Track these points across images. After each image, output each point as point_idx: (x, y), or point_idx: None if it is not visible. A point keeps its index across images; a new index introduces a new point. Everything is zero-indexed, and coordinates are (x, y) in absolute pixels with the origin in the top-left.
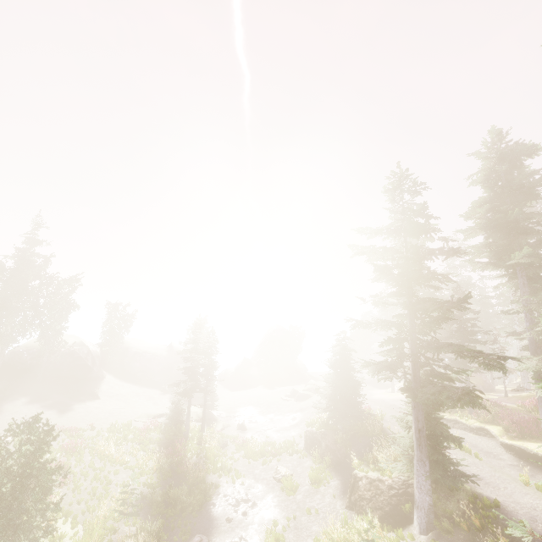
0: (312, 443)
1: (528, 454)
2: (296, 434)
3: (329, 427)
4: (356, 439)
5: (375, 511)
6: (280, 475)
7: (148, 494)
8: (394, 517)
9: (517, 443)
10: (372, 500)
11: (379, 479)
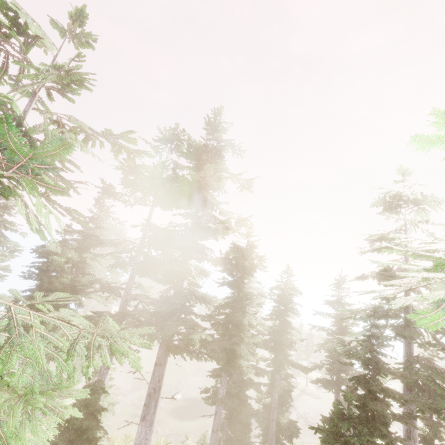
0: None
1: None
2: None
3: None
4: None
5: None
6: None
7: None
8: None
9: None
10: None
11: None
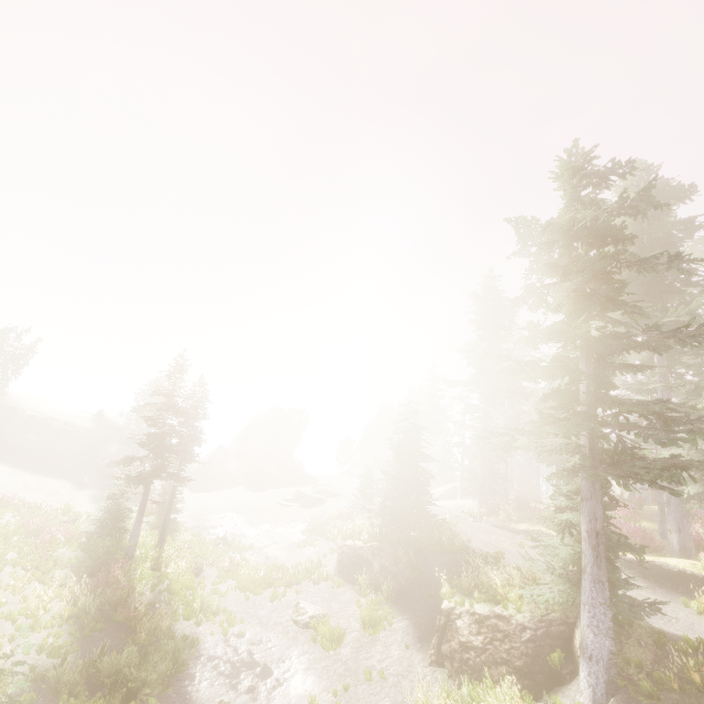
0: (354, 564)
1: (665, 572)
2: (312, 552)
3: (385, 539)
4: (423, 556)
5: (494, 667)
6: (307, 616)
7: (50, 669)
8: (533, 675)
9: (647, 558)
10: (487, 650)
11: (498, 615)
